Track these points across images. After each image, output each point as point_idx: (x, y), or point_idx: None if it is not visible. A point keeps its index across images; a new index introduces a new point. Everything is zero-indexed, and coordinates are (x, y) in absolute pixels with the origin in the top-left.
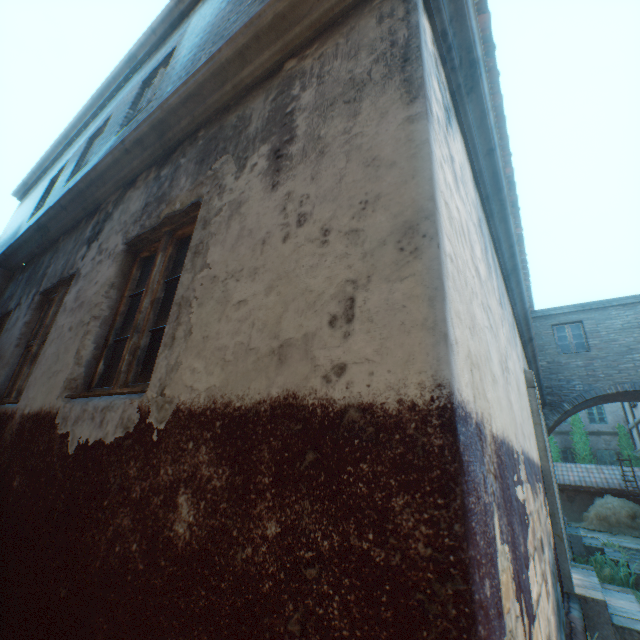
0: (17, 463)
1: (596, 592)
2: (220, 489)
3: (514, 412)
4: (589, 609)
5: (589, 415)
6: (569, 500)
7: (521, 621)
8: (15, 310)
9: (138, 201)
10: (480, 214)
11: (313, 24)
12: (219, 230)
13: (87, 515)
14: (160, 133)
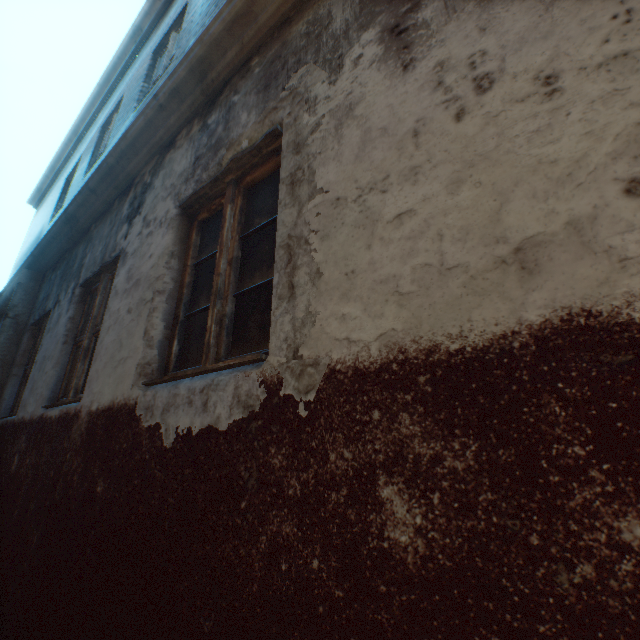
0: (95, 466)
1: None
2: (466, 473)
3: None
4: None
5: None
6: None
7: None
8: (54, 308)
9: (184, 159)
10: None
11: None
12: (324, 146)
13: (216, 522)
14: (200, 76)
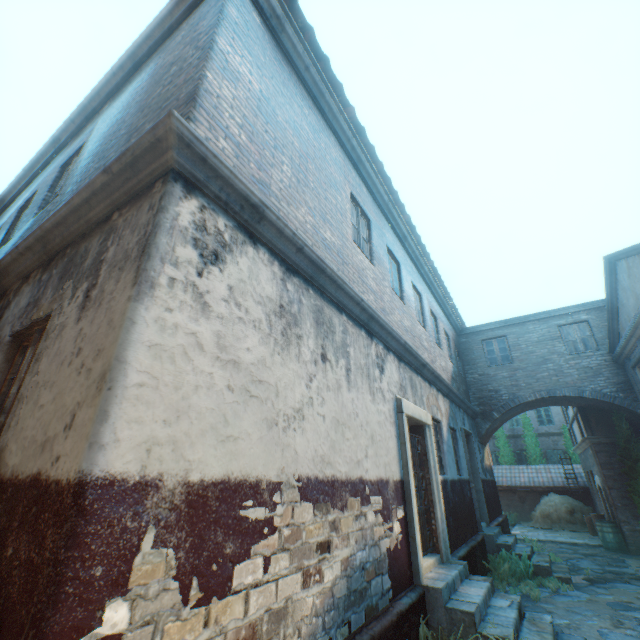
0: None
1: (441, 582)
2: (0, 530)
3: (299, 450)
4: (430, 596)
5: (538, 418)
6: (521, 501)
7: (182, 592)
8: None
9: (26, 298)
10: (294, 296)
11: (126, 193)
12: (51, 345)
13: None
14: (44, 244)
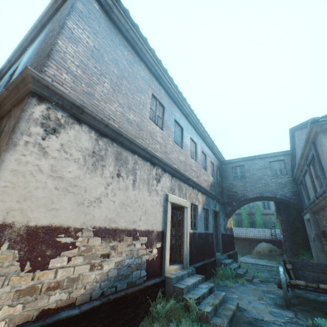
0: None
1: (174, 275)
2: None
3: (96, 215)
4: (167, 281)
5: (263, 206)
6: (249, 245)
7: (21, 266)
8: None
9: None
10: (103, 147)
11: (16, 99)
12: None
13: None
14: None
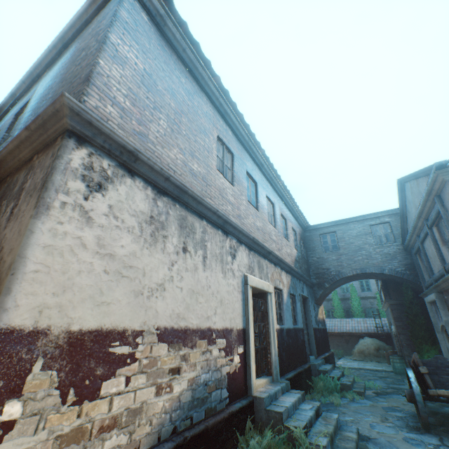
0: None
1: (265, 393)
2: None
3: (159, 310)
4: (257, 403)
5: (361, 286)
6: (346, 342)
7: (62, 397)
8: None
9: None
10: (162, 210)
11: (41, 143)
12: None
13: None
14: None
